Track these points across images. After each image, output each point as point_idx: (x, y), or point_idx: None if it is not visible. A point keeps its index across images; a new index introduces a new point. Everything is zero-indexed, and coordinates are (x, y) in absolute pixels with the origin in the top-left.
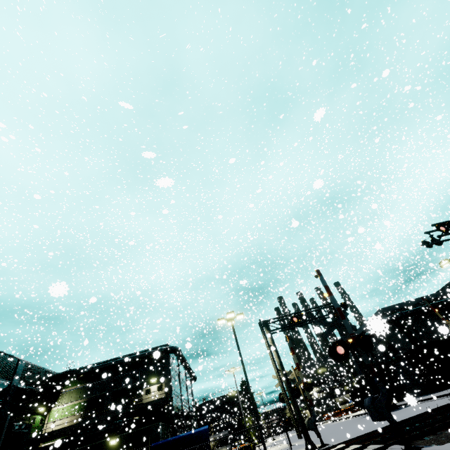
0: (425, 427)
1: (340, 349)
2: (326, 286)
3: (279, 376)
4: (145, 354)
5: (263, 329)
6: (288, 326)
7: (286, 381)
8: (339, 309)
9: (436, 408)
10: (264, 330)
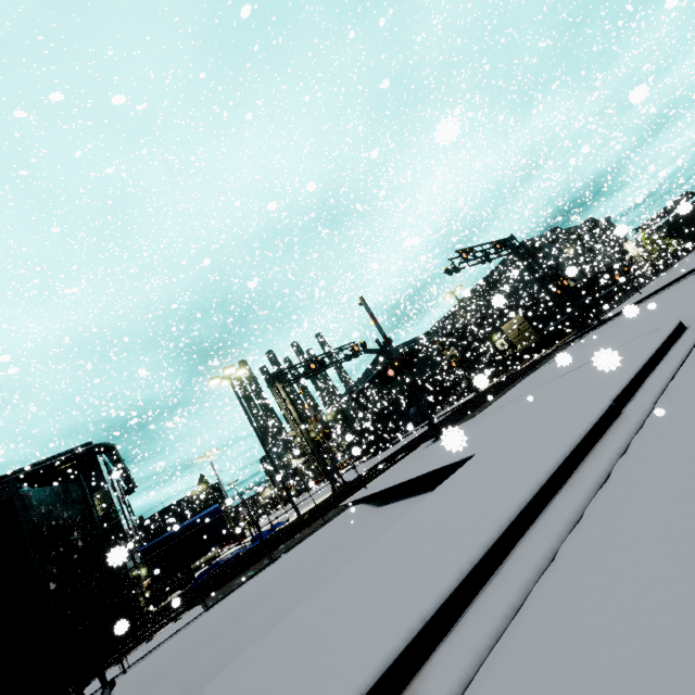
0: None
1: (391, 372)
2: (372, 314)
3: (300, 430)
4: (46, 466)
5: (274, 383)
6: (305, 375)
7: (308, 433)
8: (385, 337)
9: (437, 423)
10: (275, 383)
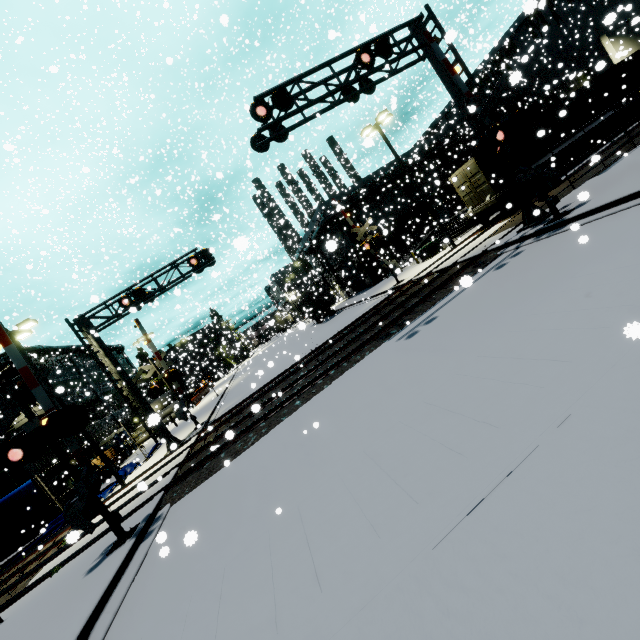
0: (242, 422)
1: (15, 454)
2: None
3: (117, 389)
4: None
5: (76, 333)
6: (119, 315)
7: (130, 390)
8: (25, 371)
9: (306, 356)
10: (78, 334)
